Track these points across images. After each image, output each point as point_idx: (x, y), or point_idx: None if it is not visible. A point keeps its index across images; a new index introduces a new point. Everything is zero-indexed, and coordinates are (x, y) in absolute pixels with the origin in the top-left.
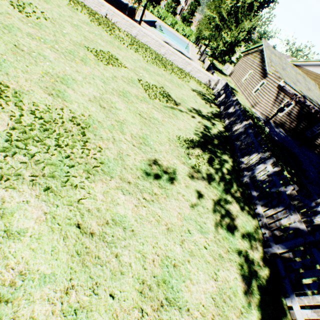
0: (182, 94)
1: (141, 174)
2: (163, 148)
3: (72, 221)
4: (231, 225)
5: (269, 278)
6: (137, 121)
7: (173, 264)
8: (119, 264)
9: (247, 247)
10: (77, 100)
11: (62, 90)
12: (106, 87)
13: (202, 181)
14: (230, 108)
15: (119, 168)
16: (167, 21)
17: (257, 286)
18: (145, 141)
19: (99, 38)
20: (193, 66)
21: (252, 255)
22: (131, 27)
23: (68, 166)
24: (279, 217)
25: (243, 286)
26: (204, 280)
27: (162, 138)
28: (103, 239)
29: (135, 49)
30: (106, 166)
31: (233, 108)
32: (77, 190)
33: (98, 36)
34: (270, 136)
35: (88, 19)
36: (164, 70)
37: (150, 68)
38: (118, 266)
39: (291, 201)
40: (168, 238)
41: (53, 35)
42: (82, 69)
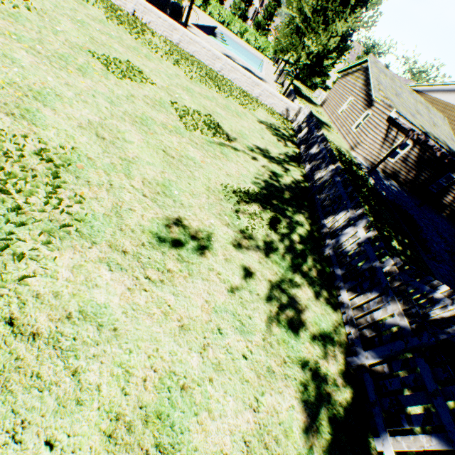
0: (241, 126)
1: (149, 240)
2: (196, 202)
3: (1, 313)
4: (296, 321)
5: (350, 406)
6: (157, 161)
7: (181, 385)
8: (76, 387)
9: (319, 356)
10: (57, 125)
11: (33, 109)
12: (113, 110)
13: (255, 253)
14: (312, 147)
15: (110, 229)
16: (233, 28)
17: (329, 418)
18: (166, 190)
19: (117, 42)
20: (263, 88)
21: (325, 368)
22: (171, 29)
23: (15, 224)
24: (371, 308)
25: (303, 419)
26: (235, 411)
27: (197, 187)
28: (55, 344)
29: (174, 61)
30: (88, 226)
31: (317, 147)
32: (24, 262)
33: (116, 39)
34: (375, 190)
35: (103, 15)
36: (217, 92)
37: (194, 87)
38: (74, 391)
39: (390, 283)
40: (180, 342)
41: (37, 31)
42: (77, 82)
